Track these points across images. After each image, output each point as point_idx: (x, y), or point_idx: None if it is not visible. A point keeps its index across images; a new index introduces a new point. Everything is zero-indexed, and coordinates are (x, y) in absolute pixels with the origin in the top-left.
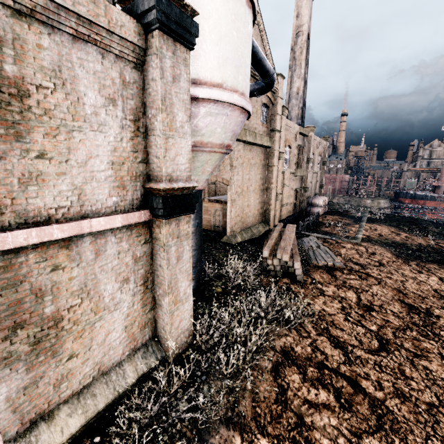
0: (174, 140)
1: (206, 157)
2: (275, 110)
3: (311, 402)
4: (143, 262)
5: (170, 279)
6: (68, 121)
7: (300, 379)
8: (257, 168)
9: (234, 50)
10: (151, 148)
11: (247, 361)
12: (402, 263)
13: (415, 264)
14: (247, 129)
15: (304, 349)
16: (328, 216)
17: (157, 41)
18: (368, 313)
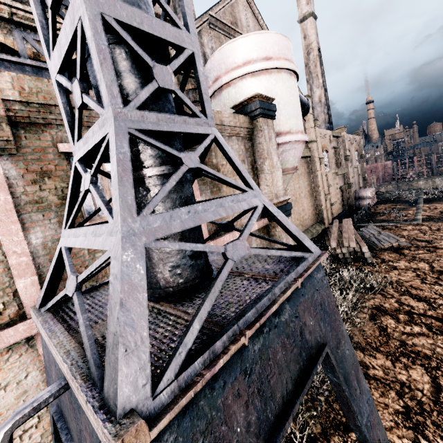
0: (274, 173)
1: (283, 178)
2: (308, 125)
3: (408, 333)
4: None
5: None
6: (231, 178)
7: (395, 322)
8: (304, 176)
9: (293, 108)
10: (262, 181)
11: (353, 304)
12: None
13: None
14: None
15: (391, 305)
16: (379, 205)
17: (260, 124)
18: (442, 275)
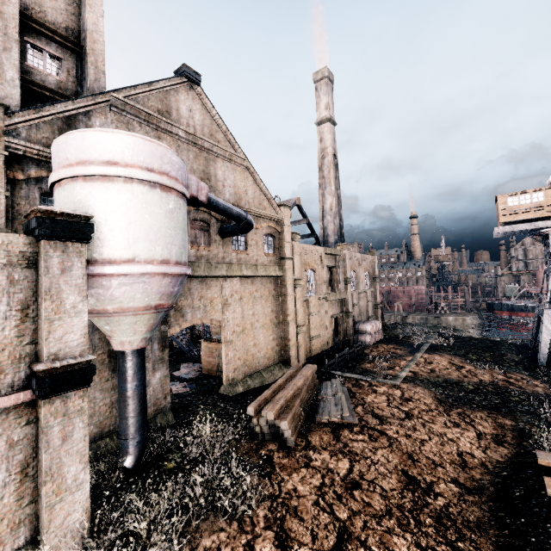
0: (62, 321)
1: (133, 320)
2: (282, 238)
3: None
4: (24, 446)
5: (50, 464)
6: None
7: None
8: (265, 300)
9: (148, 229)
10: (40, 330)
11: None
12: (439, 413)
13: (457, 413)
14: (242, 263)
15: None
16: (381, 345)
17: (42, 248)
18: (349, 492)
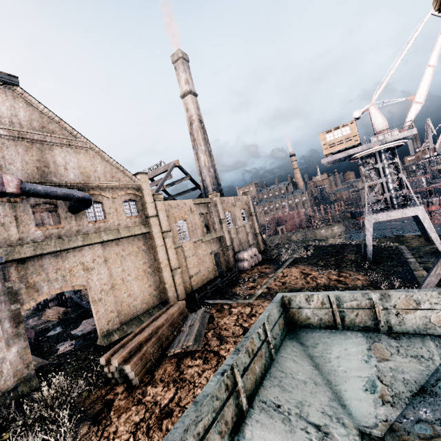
0: None
1: None
2: (144, 201)
3: None
4: None
5: None
6: None
7: None
8: (135, 256)
9: None
10: None
11: None
12: None
13: None
14: (101, 231)
15: None
16: (257, 267)
17: None
18: (159, 423)
